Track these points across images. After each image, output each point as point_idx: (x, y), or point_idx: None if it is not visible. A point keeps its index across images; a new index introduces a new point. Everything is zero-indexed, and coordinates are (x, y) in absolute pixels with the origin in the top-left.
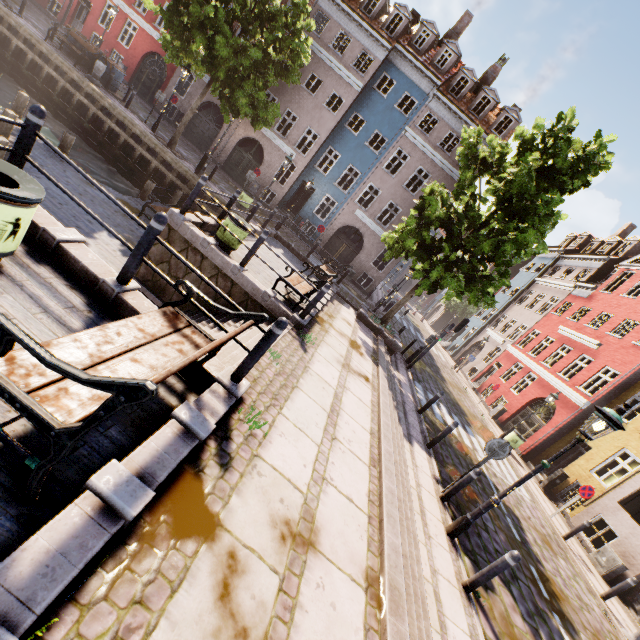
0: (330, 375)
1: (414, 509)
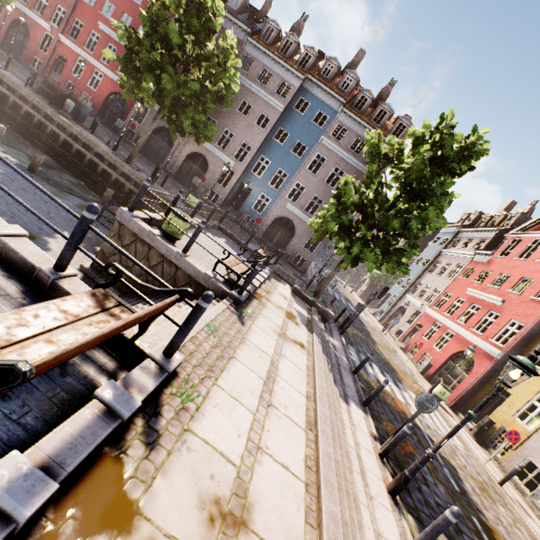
0: (267, 344)
1: (354, 469)
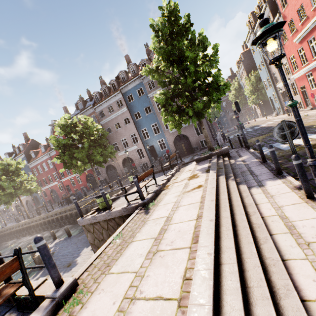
0: (165, 211)
1: (279, 233)
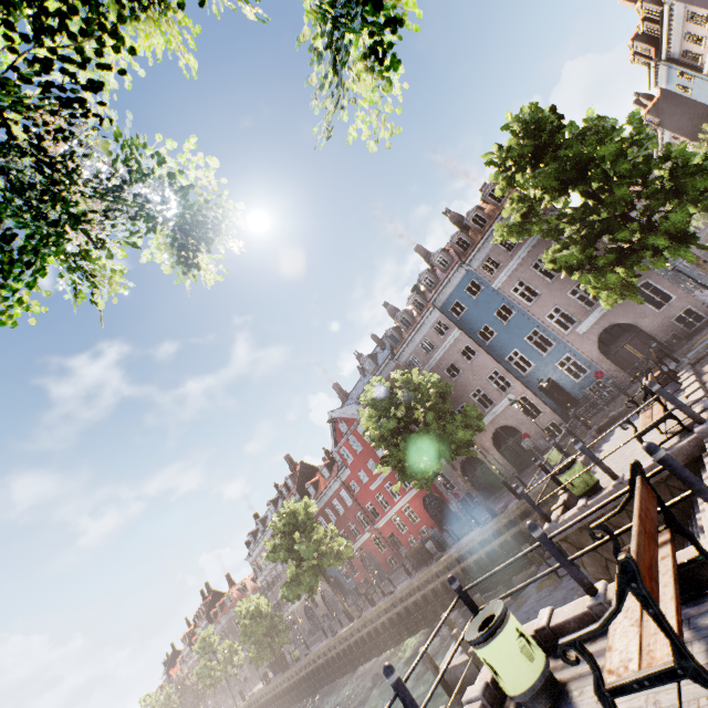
0: None
1: None
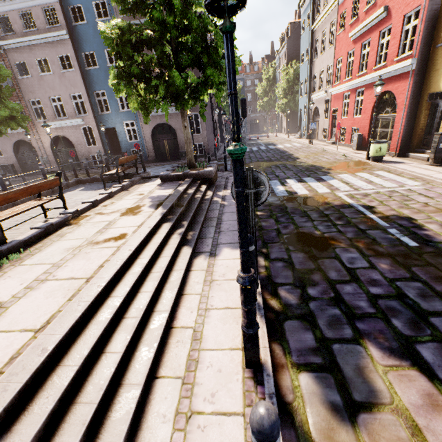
0: (17, 284)
1: (169, 375)
